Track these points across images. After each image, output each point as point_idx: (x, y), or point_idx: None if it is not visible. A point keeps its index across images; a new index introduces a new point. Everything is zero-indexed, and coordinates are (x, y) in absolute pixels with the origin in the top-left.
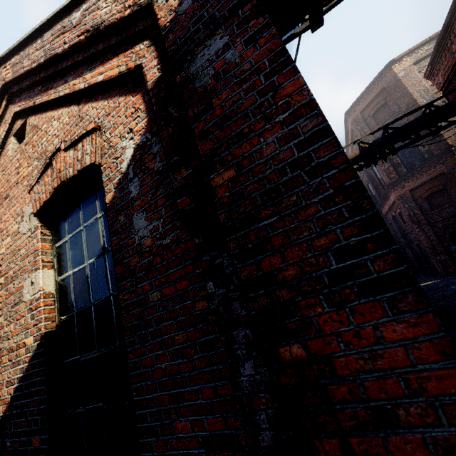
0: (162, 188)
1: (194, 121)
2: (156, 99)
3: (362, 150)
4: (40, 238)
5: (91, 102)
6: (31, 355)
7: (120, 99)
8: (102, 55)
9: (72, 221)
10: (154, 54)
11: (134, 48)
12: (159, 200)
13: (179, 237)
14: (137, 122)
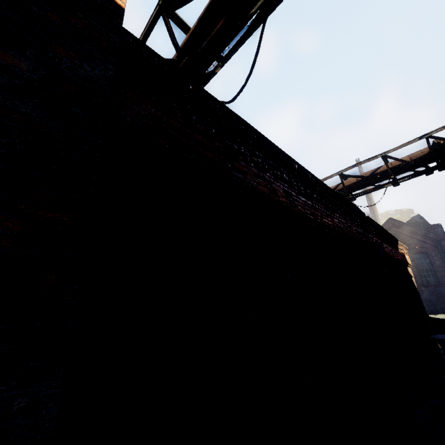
0: None
1: None
2: None
3: (433, 147)
4: None
5: None
6: None
7: None
8: None
9: None
10: None
11: None
12: None
13: None
14: None
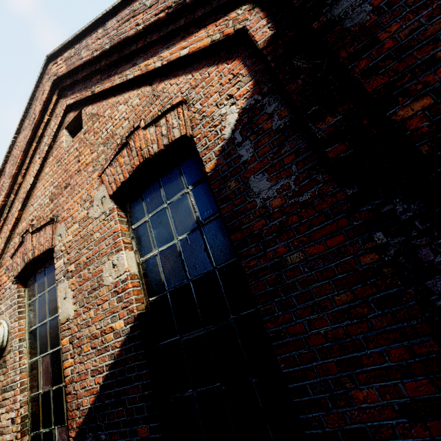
0: (287, 145)
1: (350, 61)
2: (273, 56)
3: None
4: (117, 219)
5: (168, 80)
6: (123, 339)
7: (210, 69)
8: (183, 31)
9: (151, 200)
10: (260, 15)
11: (228, 16)
12: (286, 158)
13: (324, 191)
14: (239, 86)
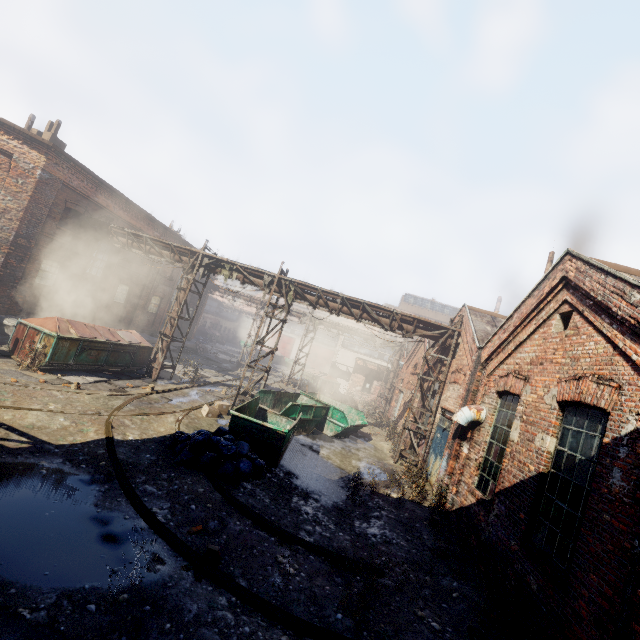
0: (637, 470)
1: None
2: None
3: None
4: (555, 416)
5: (622, 359)
6: (530, 475)
7: None
8: None
9: (578, 421)
10: None
11: None
12: (632, 475)
13: (633, 505)
14: None
